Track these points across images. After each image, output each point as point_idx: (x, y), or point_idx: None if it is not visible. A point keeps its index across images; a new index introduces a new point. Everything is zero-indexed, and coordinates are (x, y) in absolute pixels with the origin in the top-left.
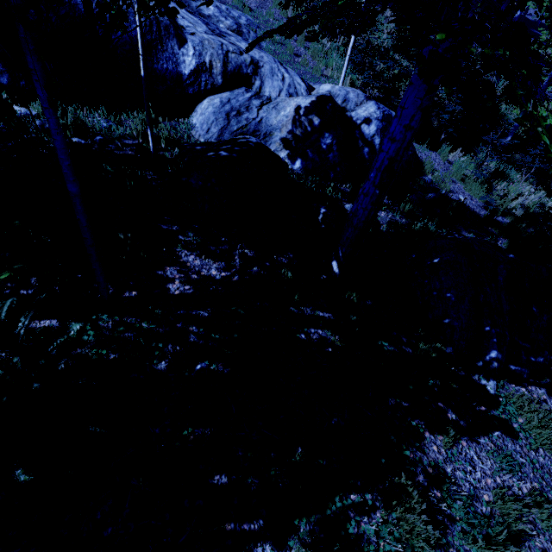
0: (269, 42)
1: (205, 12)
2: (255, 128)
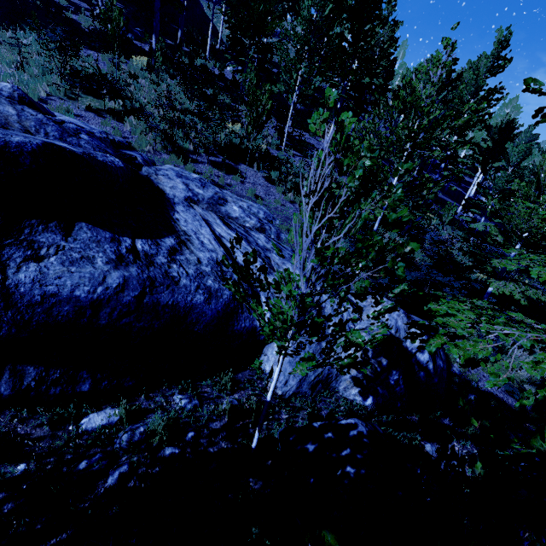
0: (285, 231)
1: (233, 215)
2: (328, 372)
